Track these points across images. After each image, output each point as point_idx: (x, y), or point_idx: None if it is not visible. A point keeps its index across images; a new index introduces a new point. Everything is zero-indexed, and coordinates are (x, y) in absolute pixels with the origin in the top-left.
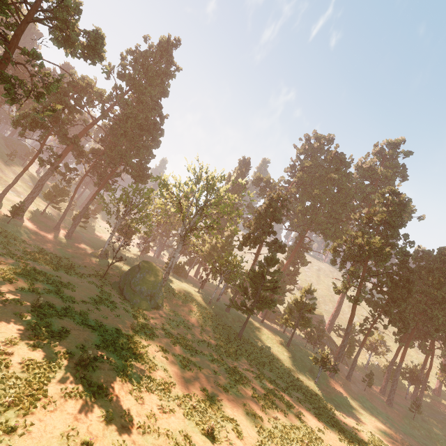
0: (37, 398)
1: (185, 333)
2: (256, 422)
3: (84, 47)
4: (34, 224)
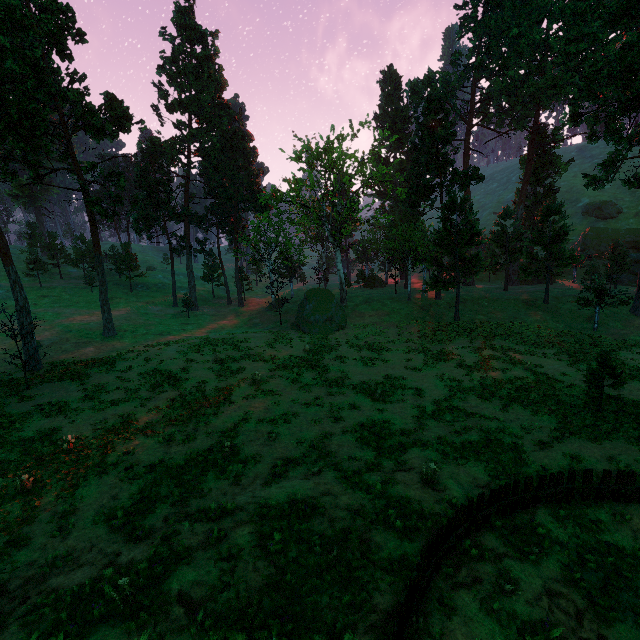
0: (223, 402)
1: (376, 339)
2: (450, 385)
3: (112, 122)
4: (211, 309)
